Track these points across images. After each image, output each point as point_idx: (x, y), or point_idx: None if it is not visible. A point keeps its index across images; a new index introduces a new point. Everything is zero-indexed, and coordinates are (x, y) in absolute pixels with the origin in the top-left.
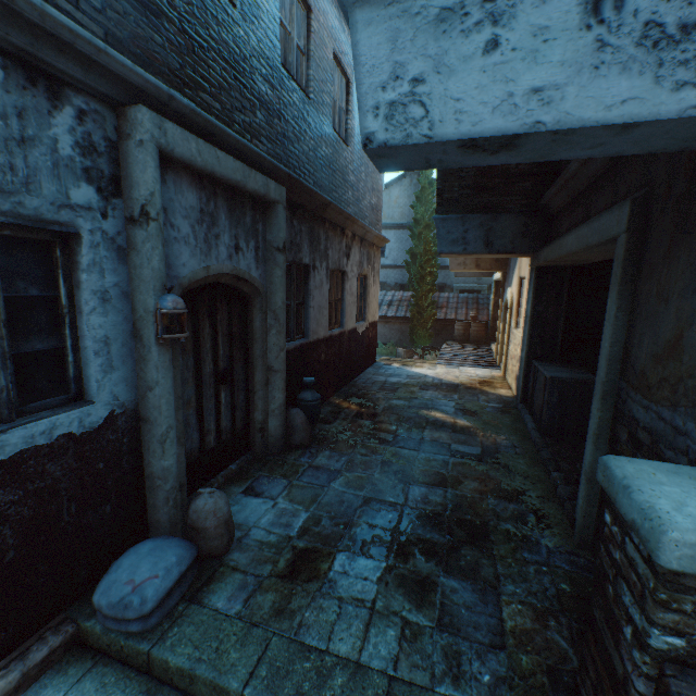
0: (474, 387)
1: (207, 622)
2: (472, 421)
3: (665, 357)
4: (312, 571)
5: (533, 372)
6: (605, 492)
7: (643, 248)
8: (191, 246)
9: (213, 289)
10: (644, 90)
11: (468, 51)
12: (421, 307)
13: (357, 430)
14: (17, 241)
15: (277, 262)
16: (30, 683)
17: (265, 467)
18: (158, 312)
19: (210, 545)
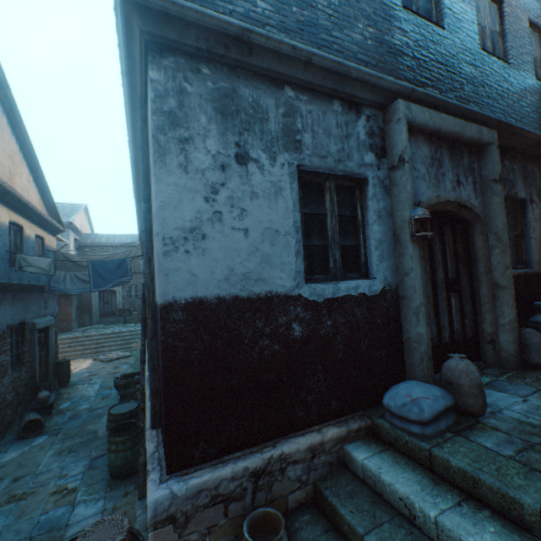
0: None
1: (477, 450)
2: None
3: None
4: None
5: None
6: None
7: None
8: (426, 182)
9: (440, 216)
10: None
11: None
12: None
13: None
14: (341, 188)
15: (494, 191)
16: (350, 441)
17: (501, 375)
18: (411, 219)
19: (464, 401)
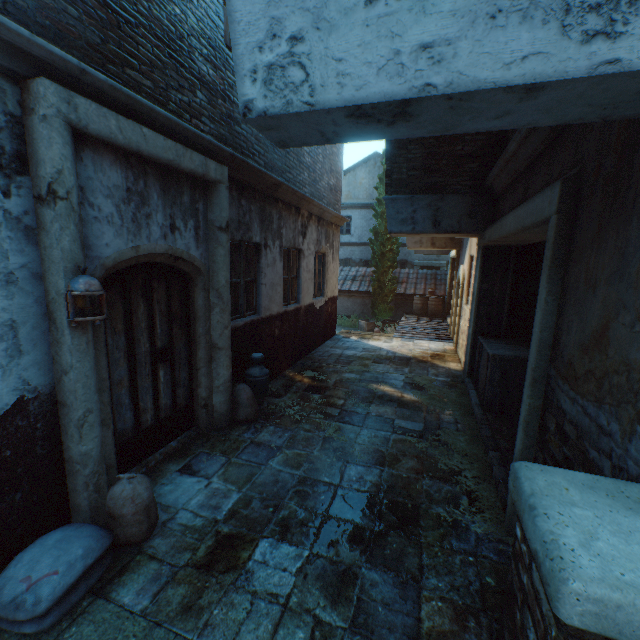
0: (426, 361)
1: (108, 621)
2: (419, 395)
3: (591, 347)
4: (231, 560)
5: (478, 348)
6: None
7: (573, 230)
8: (116, 225)
9: (148, 269)
10: (548, 43)
11: (349, 2)
12: (382, 282)
13: (305, 404)
14: None
15: (220, 241)
16: None
17: (208, 443)
18: (68, 295)
19: (127, 532)
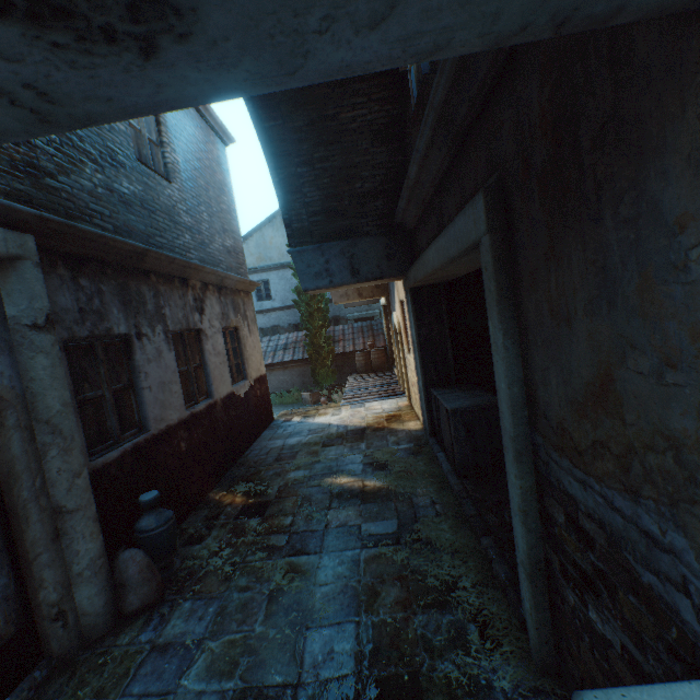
0: (382, 427)
1: None
2: (383, 478)
3: (591, 408)
4: None
5: (434, 402)
6: (555, 592)
7: (513, 250)
8: None
9: None
10: None
11: None
12: (317, 345)
13: (239, 541)
14: None
15: (39, 346)
16: None
17: (70, 683)
18: None
19: None
